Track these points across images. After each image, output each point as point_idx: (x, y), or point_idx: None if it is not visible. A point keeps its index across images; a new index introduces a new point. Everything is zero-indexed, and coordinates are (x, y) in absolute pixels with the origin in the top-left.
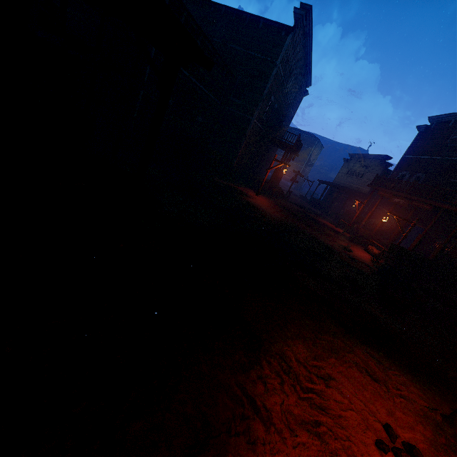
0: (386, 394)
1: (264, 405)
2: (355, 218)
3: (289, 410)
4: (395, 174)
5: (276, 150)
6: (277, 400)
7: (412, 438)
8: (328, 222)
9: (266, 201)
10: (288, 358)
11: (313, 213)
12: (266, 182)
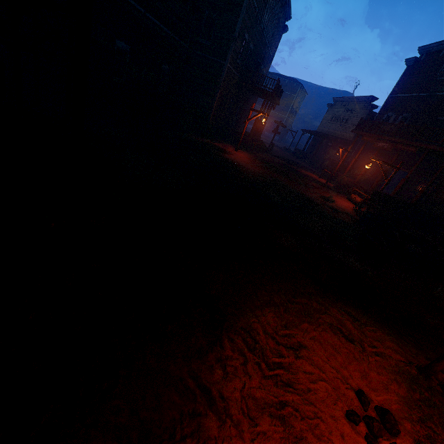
0: (361, 354)
1: (221, 394)
2: (338, 167)
3: (251, 395)
4: (381, 116)
5: (256, 99)
6: (237, 386)
7: (385, 399)
8: (311, 173)
9: (246, 156)
10: (255, 331)
11: (296, 165)
12: (246, 136)
